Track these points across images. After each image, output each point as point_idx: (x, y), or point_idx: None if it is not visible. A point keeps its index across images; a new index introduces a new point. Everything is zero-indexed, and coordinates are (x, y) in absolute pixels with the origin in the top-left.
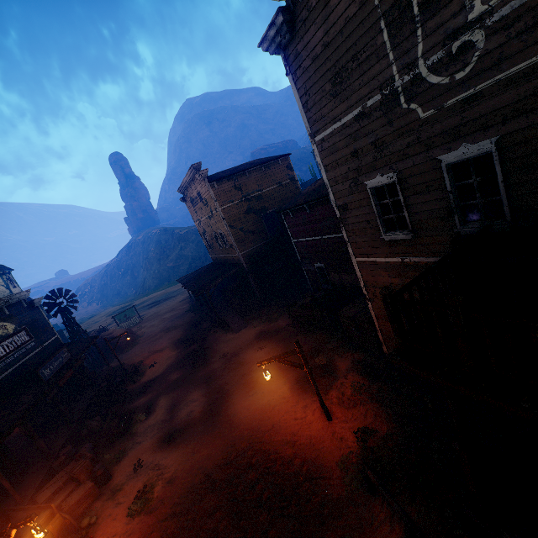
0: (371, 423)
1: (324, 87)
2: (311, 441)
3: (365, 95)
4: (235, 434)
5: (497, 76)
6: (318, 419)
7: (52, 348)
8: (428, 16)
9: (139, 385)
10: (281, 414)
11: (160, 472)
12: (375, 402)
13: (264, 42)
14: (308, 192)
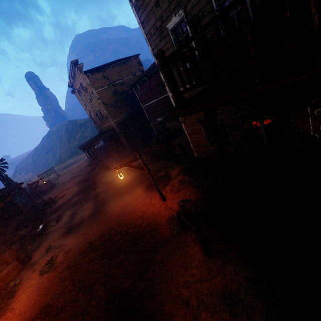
0: (188, 197)
1: None
2: (153, 213)
3: None
4: (109, 219)
5: None
6: (158, 201)
7: None
8: None
9: (54, 208)
10: (137, 204)
11: (62, 248)
12: (191, 186)
13: None
14: (147, 70)
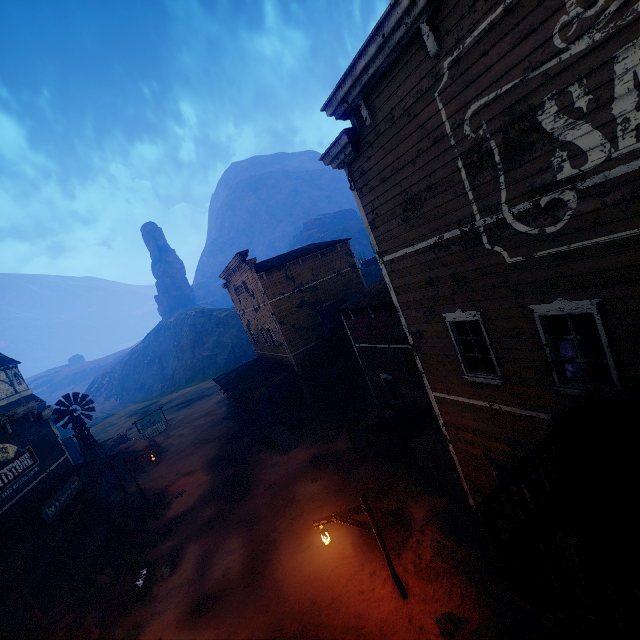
0: (459, 607)
1: (393, 209)
2: (382, 629)
3: (441, 227)
4: (284, 609)
5: (593, 238)
6: (389, 594)
7: (59, 472)
8: (511, 166)
9: (163, 522)
10: (342, 583)
11: None
12: (462, 574)
13: (326, 157)
14: (372, 291)
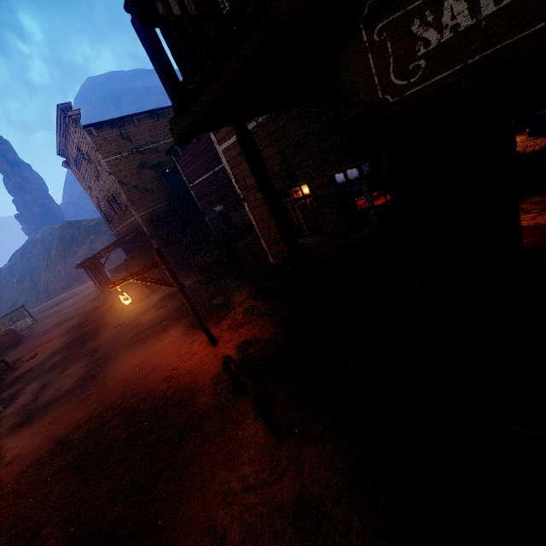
0: (257, 334)
1: None
2: (190, 369)
3: None
4: (108, 390)
5: None
6: (203, 348)
7: None
8: None
9: (9, 380)
10: (165, 357)
11: (0, 457)
12: (264, 317)
13: None
14: None
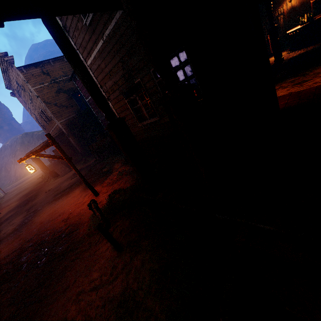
0: (122, 186)
1: None
2: (80, 212)
3: None
4: (31, 230)
5: None
6: (90, 198)
7: None
8: None
9: None
10: (68, 206)
11: None
12: (128, 175)
13: None
14: None
